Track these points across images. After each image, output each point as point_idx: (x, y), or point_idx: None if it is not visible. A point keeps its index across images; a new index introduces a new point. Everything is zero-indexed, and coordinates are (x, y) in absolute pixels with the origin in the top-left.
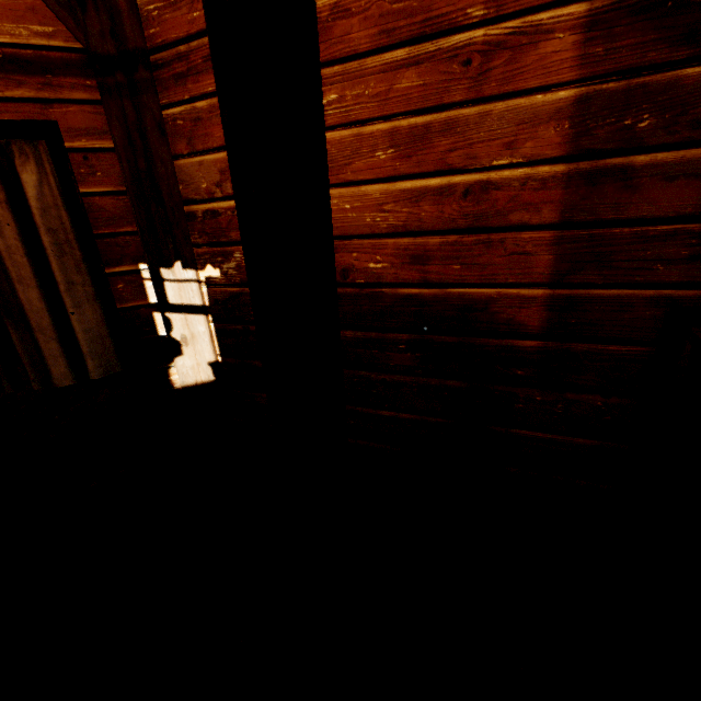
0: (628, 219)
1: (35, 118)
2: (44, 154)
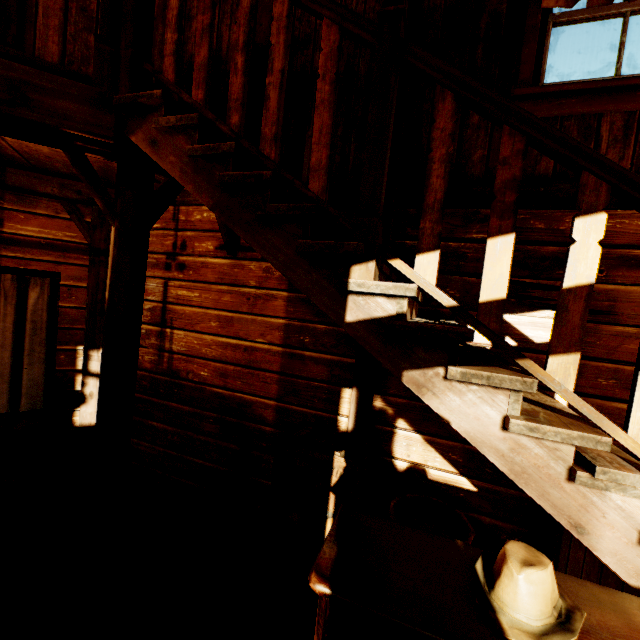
0: (304, 376)
1: (50, 269)
2: (47, 284)
